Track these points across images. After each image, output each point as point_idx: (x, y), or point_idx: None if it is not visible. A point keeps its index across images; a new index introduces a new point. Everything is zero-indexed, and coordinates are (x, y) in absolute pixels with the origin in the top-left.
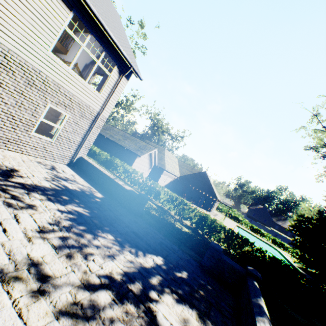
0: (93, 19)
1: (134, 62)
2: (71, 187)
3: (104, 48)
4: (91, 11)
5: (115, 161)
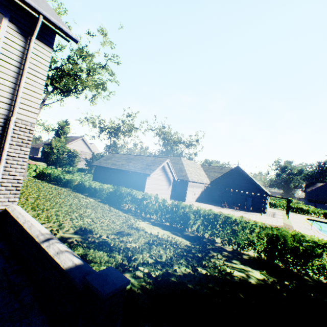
0: None
1: (52, 17)
2: None
3: None
4: None
5: (120, 192)
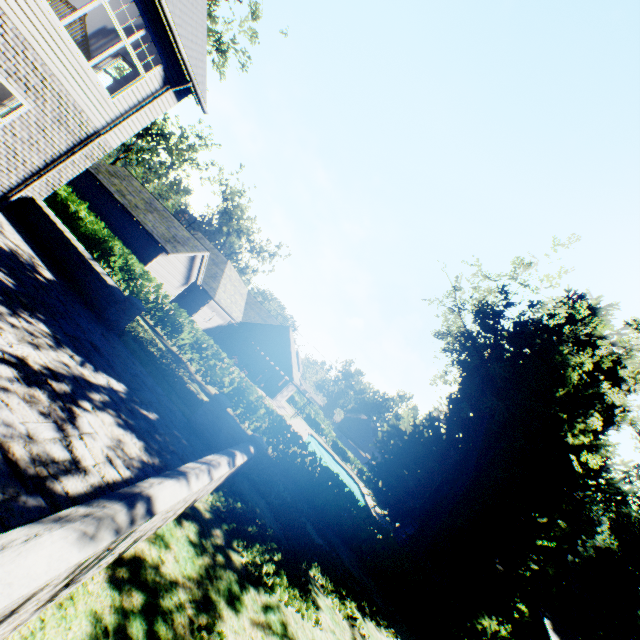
0: None
1: (200, 76)
2: None
3: (147, 24)
4: None
5: (111, 244)
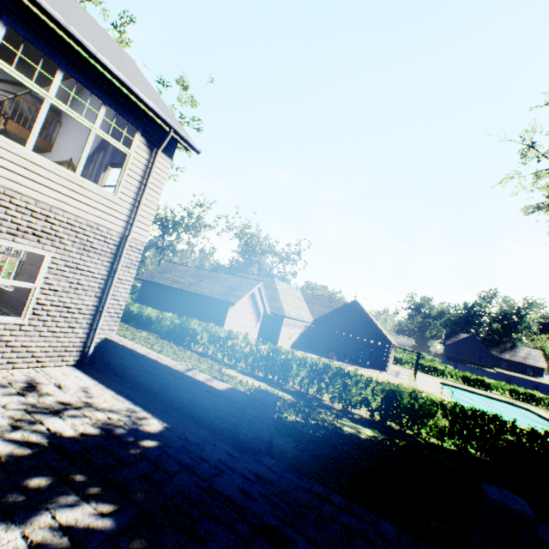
0: (60, 36)
1: (175, 123)
2: (71, 429)
3: (102, 98)
4: (47, 15)
5: (190, 325)
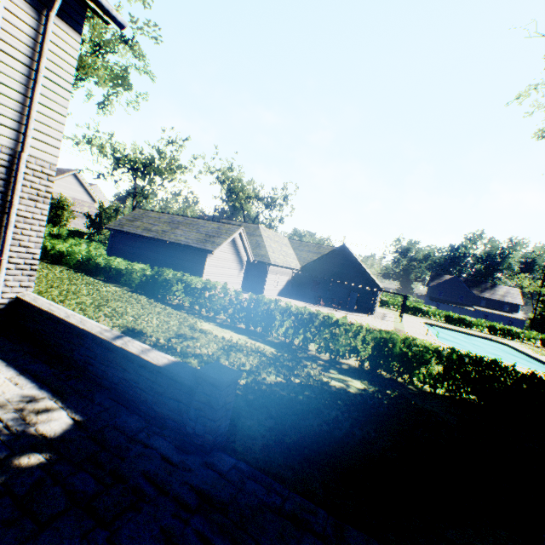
0: None
1: None
2: None
3: None
4: None
5: (164, 277)
